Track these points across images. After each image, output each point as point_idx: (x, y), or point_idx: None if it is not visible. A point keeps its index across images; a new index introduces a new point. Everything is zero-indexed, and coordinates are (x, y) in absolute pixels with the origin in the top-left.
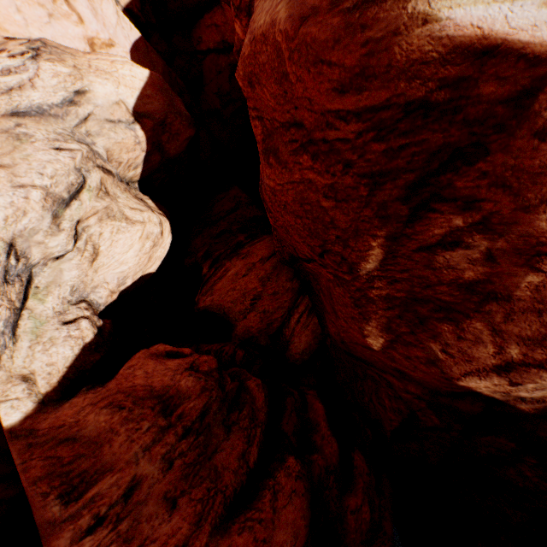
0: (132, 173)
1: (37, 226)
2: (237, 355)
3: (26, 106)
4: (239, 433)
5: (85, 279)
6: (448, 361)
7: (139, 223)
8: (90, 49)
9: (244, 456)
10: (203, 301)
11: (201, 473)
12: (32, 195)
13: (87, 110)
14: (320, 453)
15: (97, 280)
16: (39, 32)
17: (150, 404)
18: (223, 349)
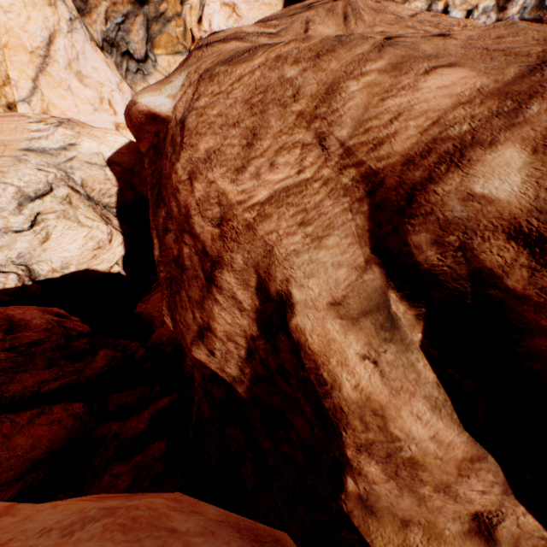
0: (107, 200)
1: (6, 207)
2: (138, 352)
3: (37, 147)
4: (55, 371)
5: (33, 252)
6: (184, 330)
7: (88, 227)
8: (115, 128)
9: (42, 383)
10: (140, 307)
11: (2, 377)
12: (10, 189)
13: (73, 154)
14: (123, 423)
15: (45, 257)
16: (85, 117)
17: (1, 323)
18: (130, 344)
